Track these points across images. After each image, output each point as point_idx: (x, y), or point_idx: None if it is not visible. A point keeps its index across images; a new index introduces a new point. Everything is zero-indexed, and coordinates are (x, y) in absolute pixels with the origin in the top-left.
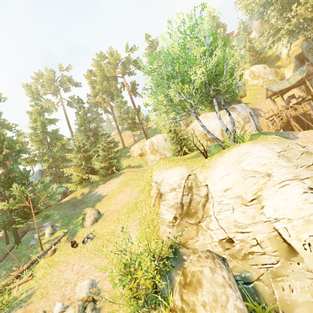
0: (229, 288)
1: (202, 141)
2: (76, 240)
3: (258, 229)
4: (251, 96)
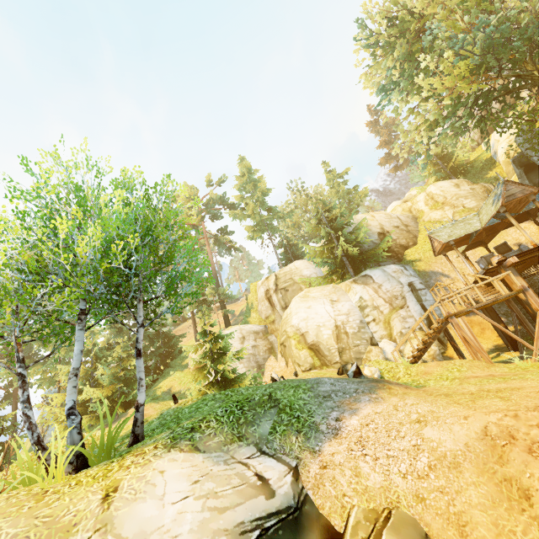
0: None
1: (297, 350)
2: None
3: None
4: (425, 244)
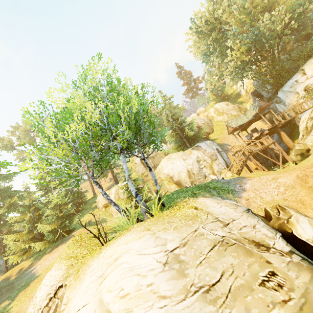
0: None
1: (169, 185)
2: None
3: None
4: (218, 131)
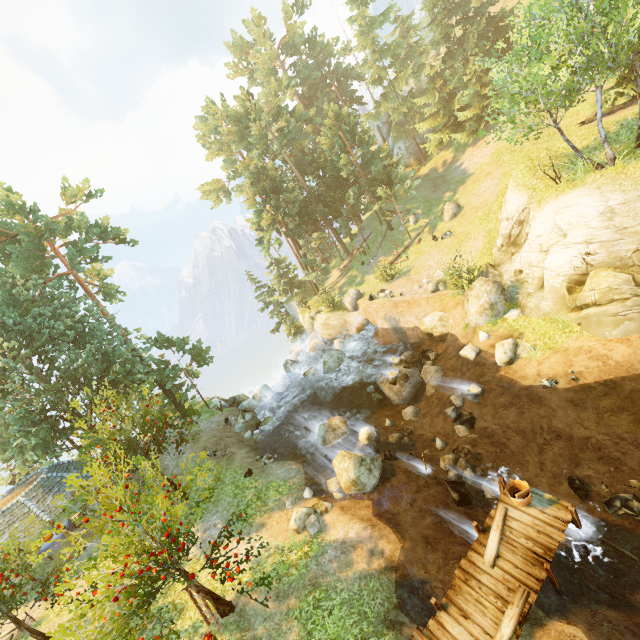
0: (486, 293)
1: None
2: (436, 234)
3: (537, 271)
4: None
